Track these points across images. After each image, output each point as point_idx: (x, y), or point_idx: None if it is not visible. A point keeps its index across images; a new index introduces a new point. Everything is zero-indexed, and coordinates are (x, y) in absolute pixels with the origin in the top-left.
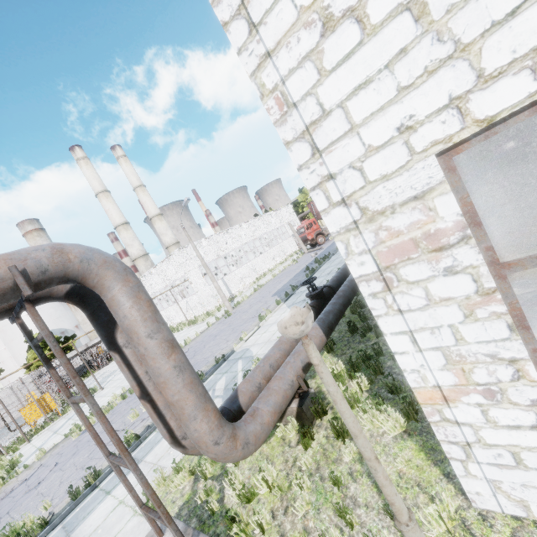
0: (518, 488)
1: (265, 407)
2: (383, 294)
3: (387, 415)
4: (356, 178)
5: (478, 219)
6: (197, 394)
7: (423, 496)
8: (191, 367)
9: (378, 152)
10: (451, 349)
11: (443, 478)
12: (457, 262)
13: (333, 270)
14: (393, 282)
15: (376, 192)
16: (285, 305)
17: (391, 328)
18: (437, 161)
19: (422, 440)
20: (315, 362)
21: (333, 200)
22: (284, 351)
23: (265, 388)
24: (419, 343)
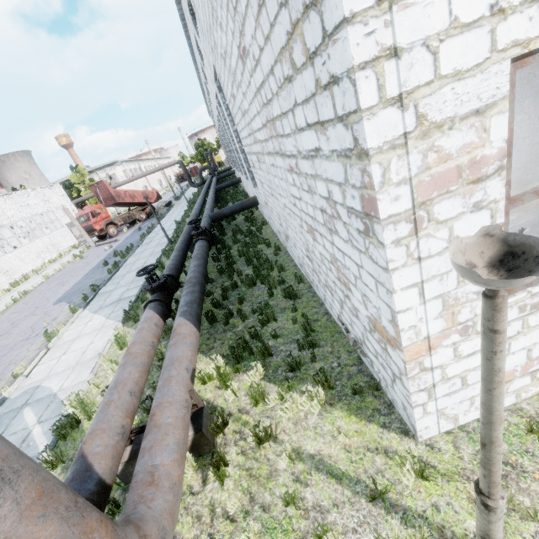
0: (456, 407)
1: (167, 457)
2: (408, 239)
3: (307, 395)
4: (426, 65)
5: (511, 149)
6: (61, 514)
7: (378, 457)
8: (28, 459)
9: (463, 33)
10: (451, 294)
11: (383, 430)
12: (486, 196)
13: (147, 262)
14: (423, 222)
15: (442, 94)
16: (88, 311)
17: (404, 282)
18: (509, 69)
19: (346, 405)
20: (505, 327)
21: (387, 93)
22: (142, 366)
23: (152, 429)
24: (426, 294)
